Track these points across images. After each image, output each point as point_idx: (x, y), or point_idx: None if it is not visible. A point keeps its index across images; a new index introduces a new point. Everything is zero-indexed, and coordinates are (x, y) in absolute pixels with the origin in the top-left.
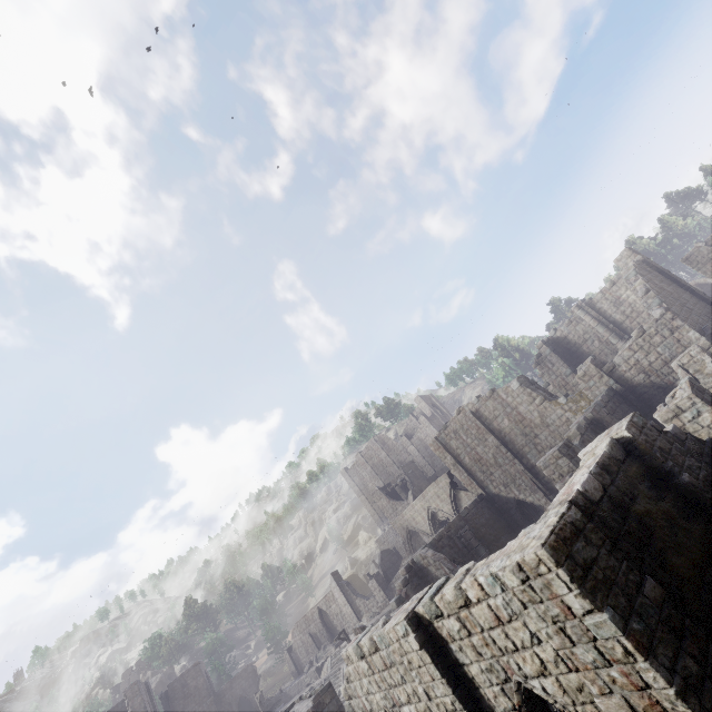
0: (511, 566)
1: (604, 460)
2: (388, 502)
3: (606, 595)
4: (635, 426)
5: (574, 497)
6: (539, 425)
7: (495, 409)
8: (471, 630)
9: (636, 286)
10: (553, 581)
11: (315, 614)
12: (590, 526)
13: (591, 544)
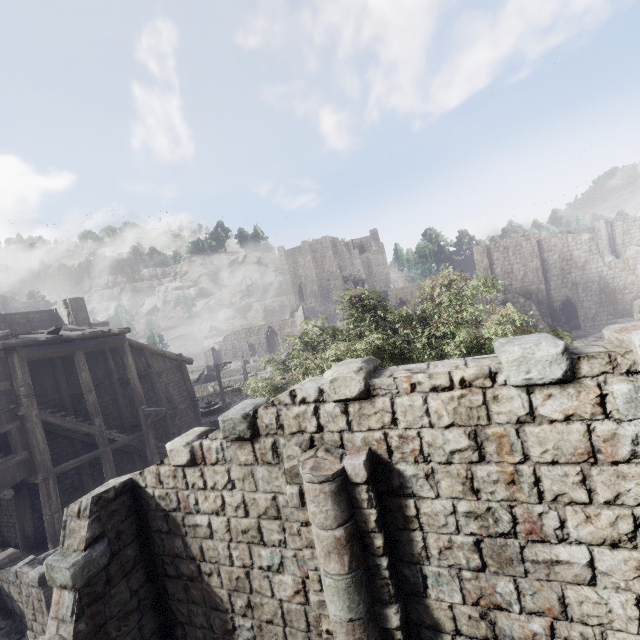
0: None
1: None
2: (342, 284)
3: None
4: None
5: None
6: (578, 267)
7: (555, 246)
8: None
9: None
10: None
11: (263, 330)
12: None
13: None
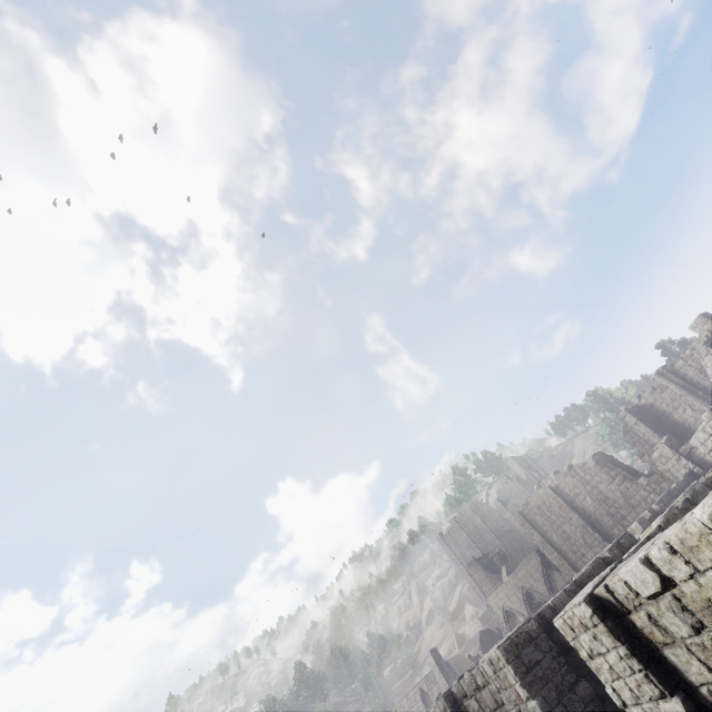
0: (486, 660)
1: (583, 578)
2: (486, 575)
3: (541, 688)
4: (619, 547)
5: (542, 611)
6: (623, 506)
7: (575, 487)
8: (484, 709)
9: (707, 362)
10: (507, 673)
11: (417, 695)
12: (542, 636)
13: (539, 649)
